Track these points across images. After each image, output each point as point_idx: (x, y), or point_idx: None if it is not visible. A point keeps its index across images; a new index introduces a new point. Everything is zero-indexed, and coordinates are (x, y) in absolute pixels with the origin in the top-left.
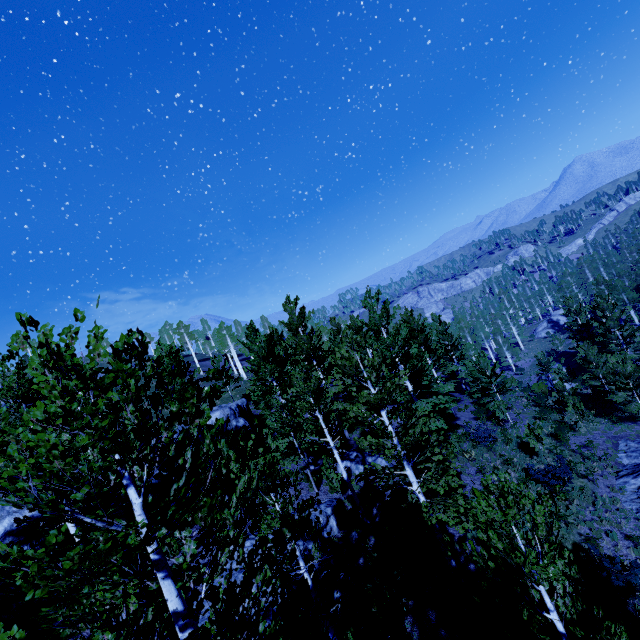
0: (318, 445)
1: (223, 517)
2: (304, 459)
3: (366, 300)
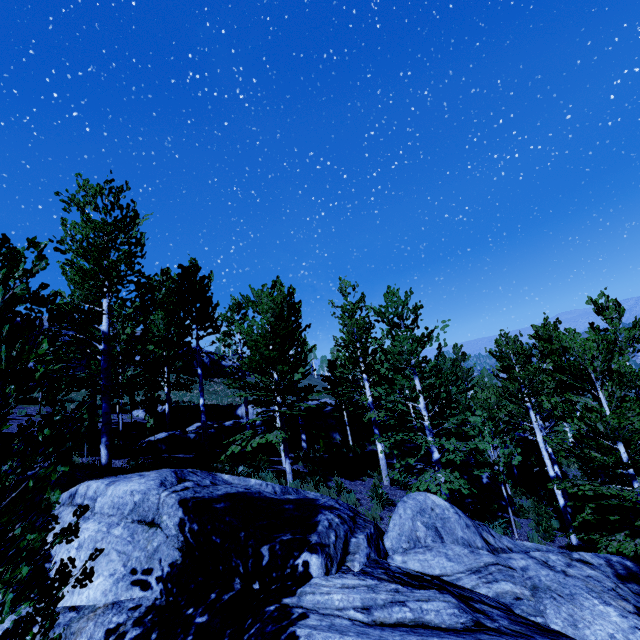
0: None
1: None
2: None
3: None
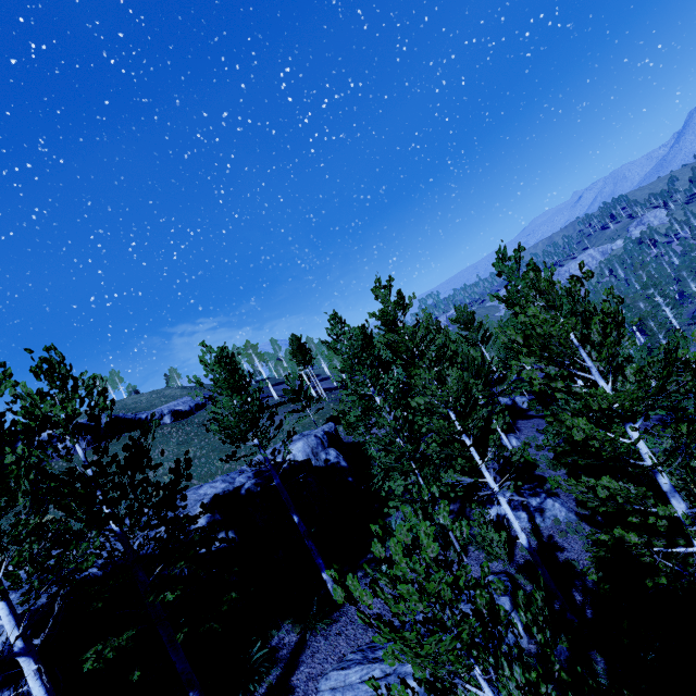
0: (462, 487)
1: None
2: None
3: (500, 262)
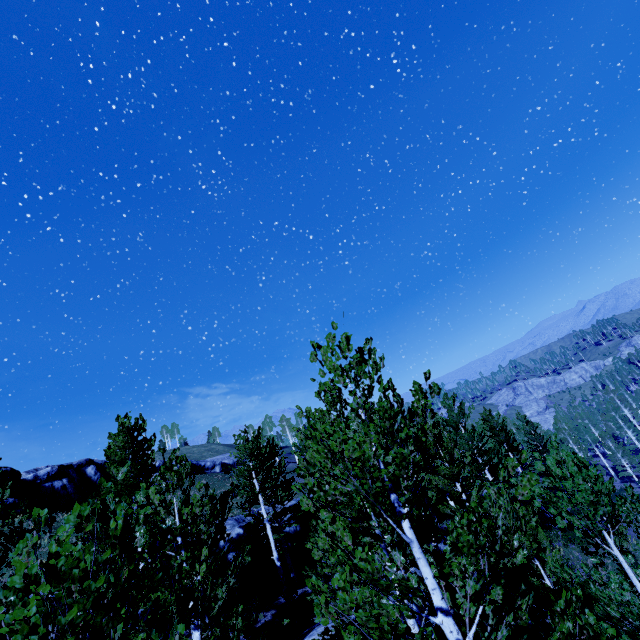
0: None
1: None
2: None
3: (444, 401)
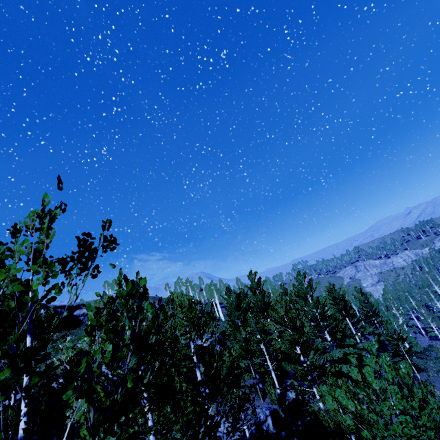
0: (263, 367)
1: (214, 352)
2: (256, 379)
3: (297, 277)
